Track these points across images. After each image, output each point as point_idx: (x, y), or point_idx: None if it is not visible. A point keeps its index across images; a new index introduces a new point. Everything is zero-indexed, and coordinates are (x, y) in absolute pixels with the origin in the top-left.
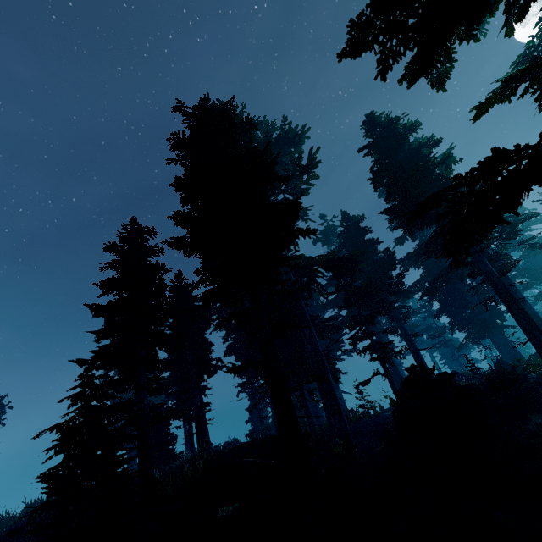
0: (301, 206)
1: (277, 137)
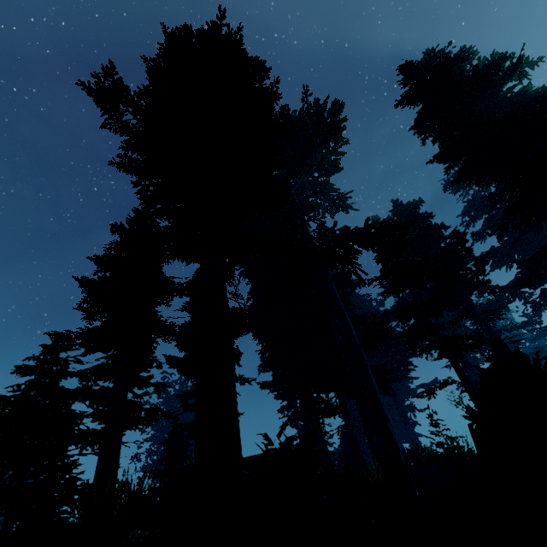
0: (285, 107)
1: (300, 113)
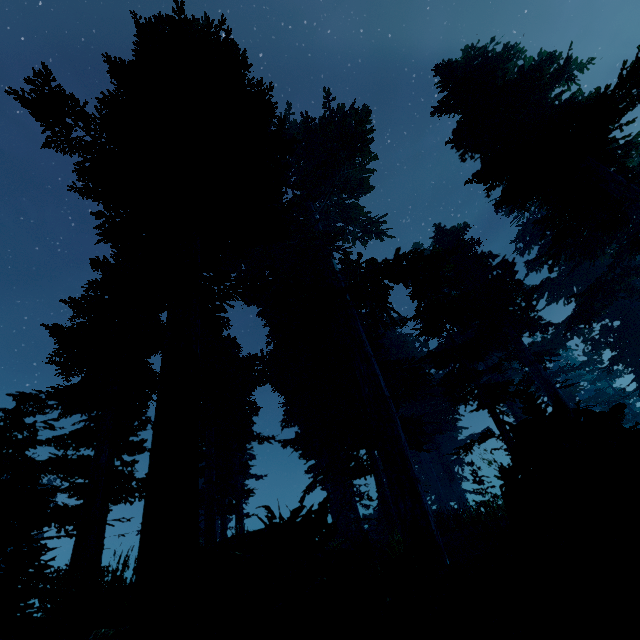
0: (284, 119)
1: (321, 121)
